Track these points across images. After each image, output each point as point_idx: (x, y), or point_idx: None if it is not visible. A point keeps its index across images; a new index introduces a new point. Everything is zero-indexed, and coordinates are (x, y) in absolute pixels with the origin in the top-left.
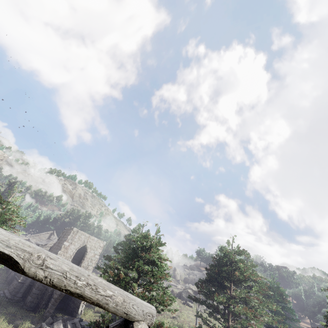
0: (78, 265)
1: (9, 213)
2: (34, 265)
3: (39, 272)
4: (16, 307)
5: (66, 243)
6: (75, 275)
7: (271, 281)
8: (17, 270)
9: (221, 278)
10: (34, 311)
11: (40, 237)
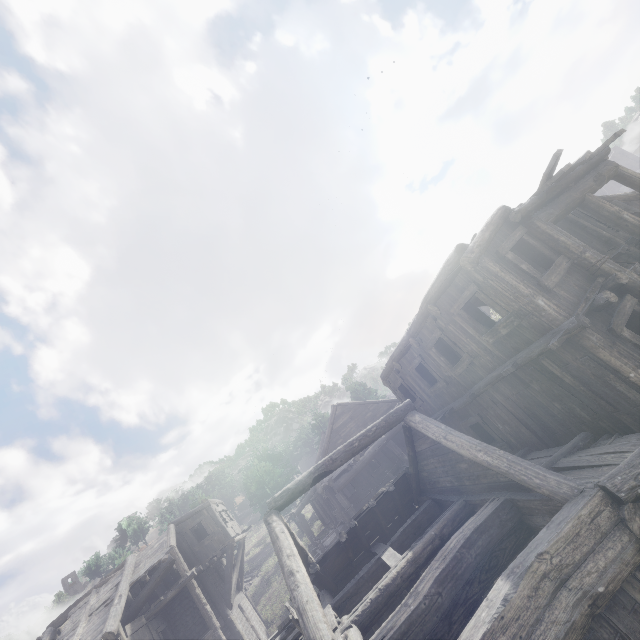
0: None
1: None
2: None
3: None
4: None
5: None
6: None
7: None
8: None
9: None
10: None
11: None
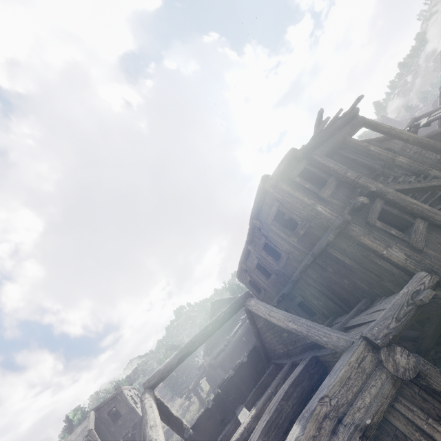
0: None
1: None
2: None
3: None
4: None
5: None
6: None
7: None
8: None
9: None
10: None
11: None
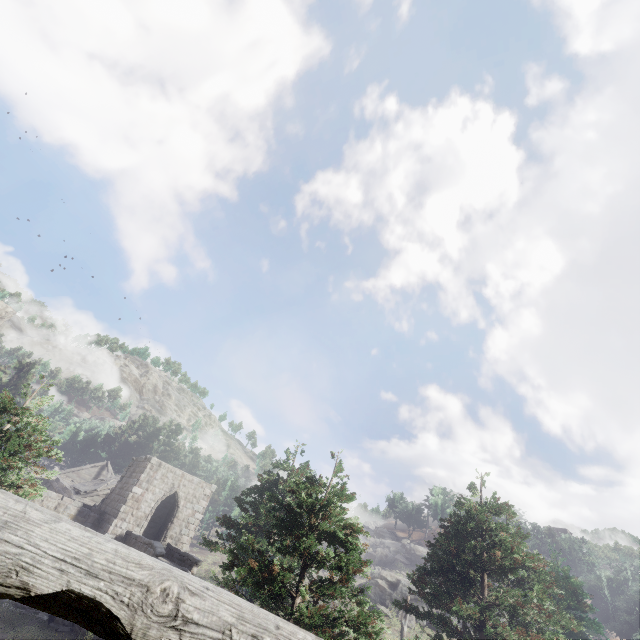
0: (159, 534)
1: (28, 432)
2: (156, 619)
3: (168, 638)
4: (34, 626)
5: (138, 490)
6: (249, 633)
7: (554, 565)
8: (111, 637)
9: (462, 563)
10: (73, 635)
11: (80, 473)
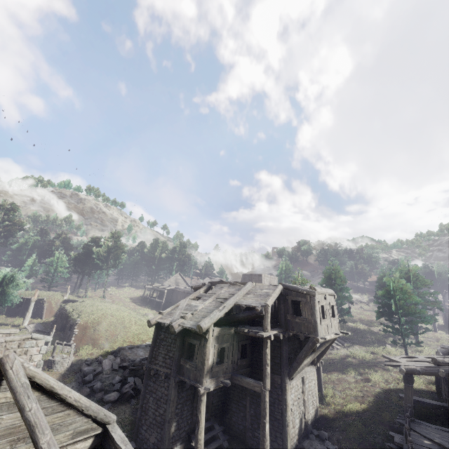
0: None
1: None
2: None
3: None
4: None
5: None
6: None
7: None
8: None
9: None
10: None
11: (171, 281)
